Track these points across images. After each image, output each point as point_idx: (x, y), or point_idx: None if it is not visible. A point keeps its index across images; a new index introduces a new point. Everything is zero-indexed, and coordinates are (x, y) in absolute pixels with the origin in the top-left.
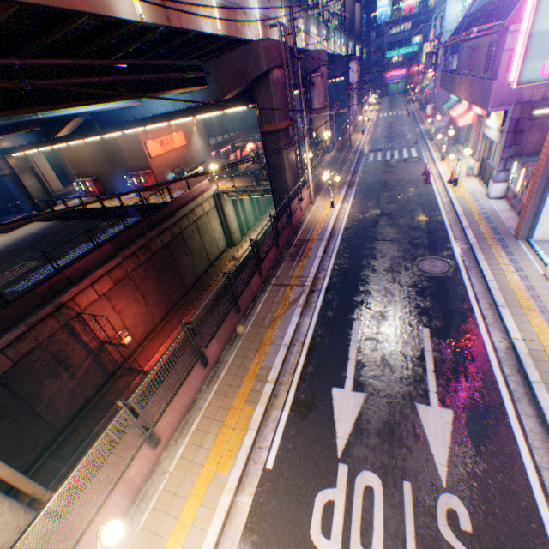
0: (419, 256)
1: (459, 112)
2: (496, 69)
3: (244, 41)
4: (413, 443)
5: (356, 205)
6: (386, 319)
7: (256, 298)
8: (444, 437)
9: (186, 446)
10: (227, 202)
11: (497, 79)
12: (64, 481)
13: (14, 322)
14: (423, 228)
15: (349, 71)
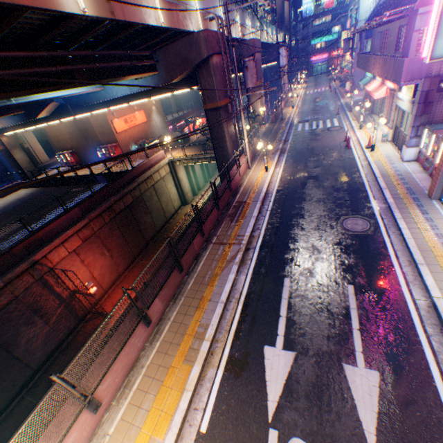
0: (342, 215)
1: (374, 87)
2: (407, 47)
3: (187, 32)
4: (341, 408)
5: (287, 169)
6: (314, 276)
7: (199, 256)
8: (372, 402)
9: (127, 407)
10: (180, 168)
11: (409, 56)
12: None
13: None
14: (345, 189)
15: (279, 56)
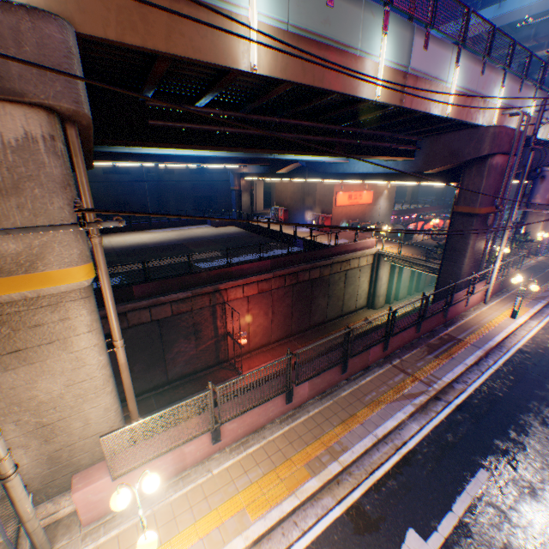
0: None
1: None
2: None
3: (471, 125)
4: None
5: None
6: (536, 499)
7: (368, 369)
8: None
9: (235, 462)
10: (384, 265)
11: None
12: (149, 415)
13: (186, 287)
14: None
15: None
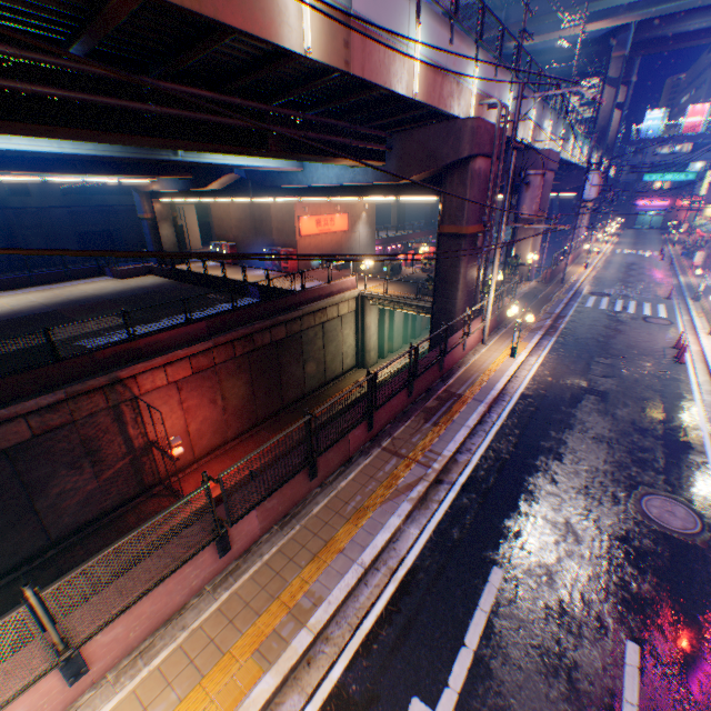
0: (643, 484)
1: None
2: None
3: (447, 116)
4: None
5: (550, 363)
6: (555, 587)
7: (350, 462)
8: None
9: (126, 696)
10: (372, 310)
11: None
12: None
13: (54, 385)
14: (659, 435)
15: (586, 183)
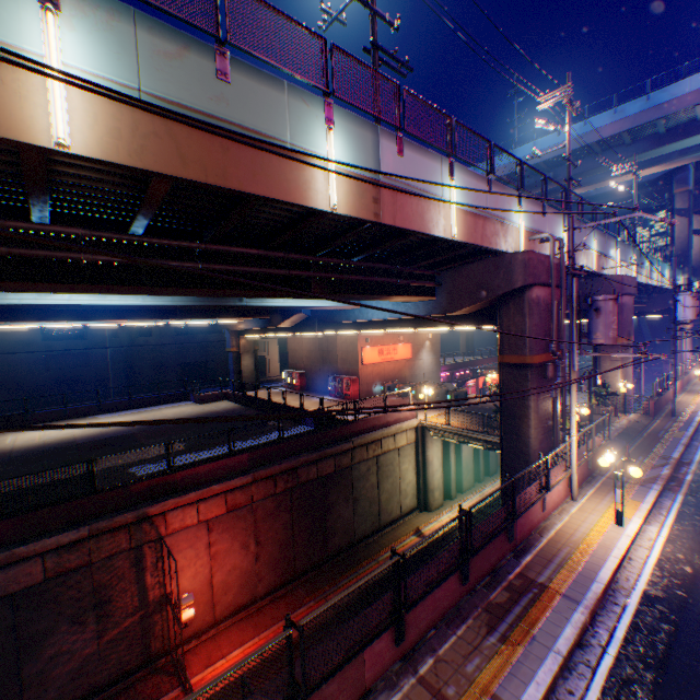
0: None
1: None
2: None
3: (494, 252)
4: None
5: (682, 539)
6: None
7: None
8: None
9: None
10: (433, 441)
11: None
12: None
13: (82, 518)
14: None
15: (676, 304)
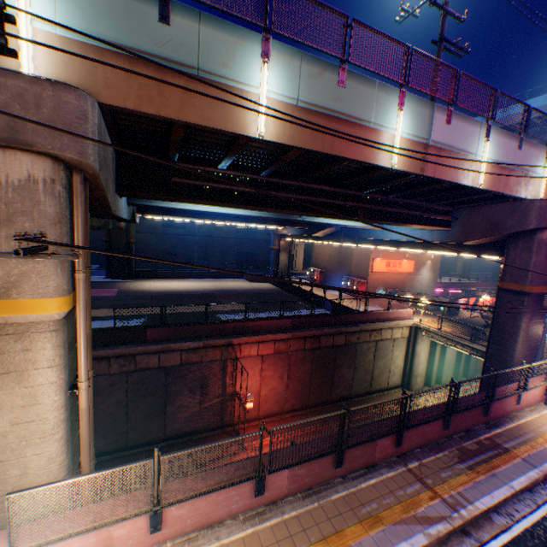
0: None
1: None
2: None
3: (512, 197)
4: None
5: None
6: None
7: (373, 467)
8: None
9: None
10: (423, 340)
11: None
12: (71, 477)
13: (200, 336)
14: None
15: None
